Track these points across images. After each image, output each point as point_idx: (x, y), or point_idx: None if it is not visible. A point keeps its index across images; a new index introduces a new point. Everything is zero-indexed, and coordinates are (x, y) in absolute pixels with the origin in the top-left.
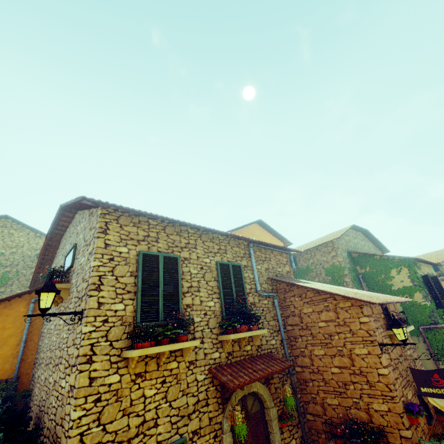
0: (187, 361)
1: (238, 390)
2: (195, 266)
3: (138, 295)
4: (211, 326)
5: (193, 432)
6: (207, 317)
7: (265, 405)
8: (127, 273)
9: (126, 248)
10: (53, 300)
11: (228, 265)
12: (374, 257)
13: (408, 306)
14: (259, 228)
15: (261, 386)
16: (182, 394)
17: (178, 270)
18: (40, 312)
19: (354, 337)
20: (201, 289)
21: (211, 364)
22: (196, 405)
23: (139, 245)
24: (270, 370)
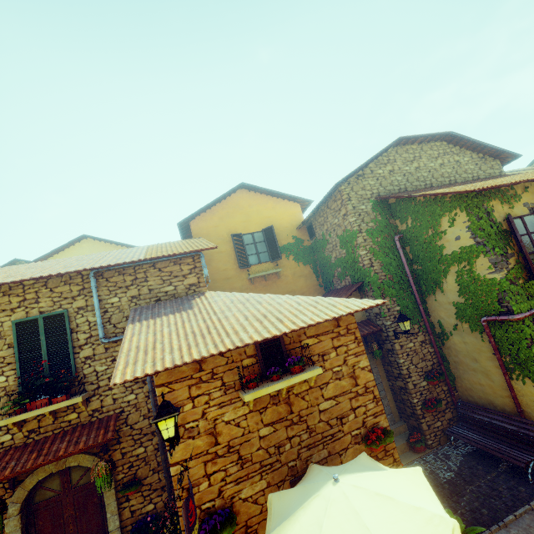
0: None
1: (38, 471)
2: None
3: None
4: None
5: None
6: None
7: None
8: None
9: None
10: None
11: (37, 319)
12: (415, 200)
13: (467, 282)
14: (249, 195)
15: (87, 458)
16: None
17: None
18: None
19: None
20: None
21: None
22: None
23: None
24: (60, 454)
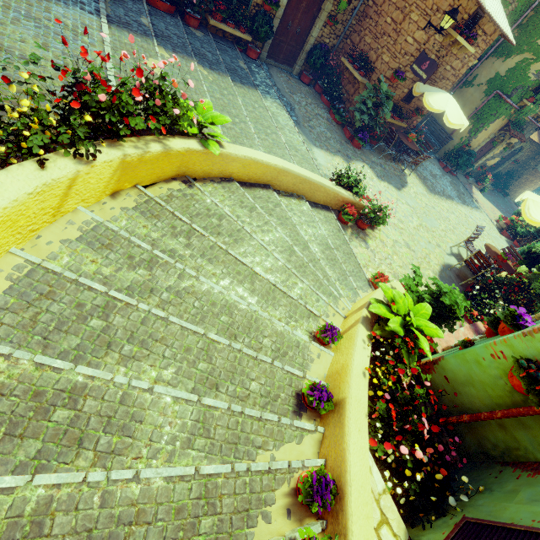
0: None
1: None
2: None
3: None
4: None
5: None
6: None
7: None
8: None
9: None
10: None
11: None
12: None
13: (519, 69)
14: None
15: None
16: None
17: None
18: None
19: (422, 3)
20: None
21: None
22: None
23: None
24: None
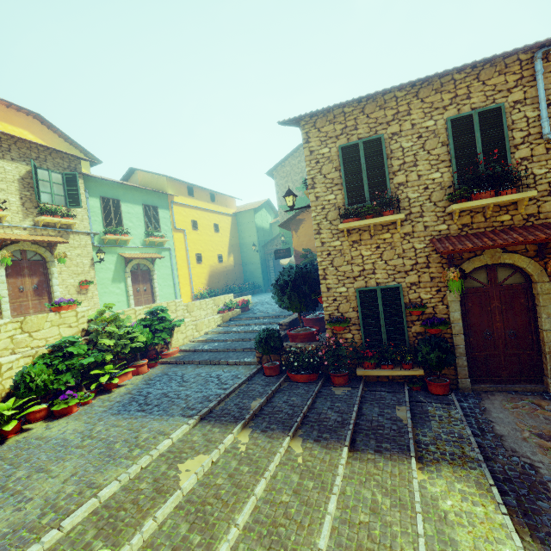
0: (402, 233)
1: (474, 260)
2: (408, 138)
3: (343, 185)
4: (435, 200)
5: (411, 283)
6: (429, 191)
7: (532, 279)
8: (332, 170)
9: (327, 149)
10: (292, 200)
11: (470, 116)
12: None
13: None
14: None
15: (522, 259)
16: (398, 257)
17: (382, 150)
18: (290, 209)
19: None
20: (419, 163)
21: (433, 236)
22: (414, 266)
23: (338, 141)
24: (521, 239)
